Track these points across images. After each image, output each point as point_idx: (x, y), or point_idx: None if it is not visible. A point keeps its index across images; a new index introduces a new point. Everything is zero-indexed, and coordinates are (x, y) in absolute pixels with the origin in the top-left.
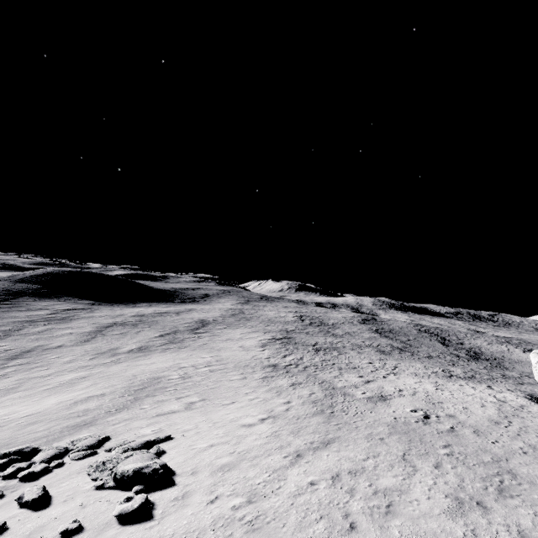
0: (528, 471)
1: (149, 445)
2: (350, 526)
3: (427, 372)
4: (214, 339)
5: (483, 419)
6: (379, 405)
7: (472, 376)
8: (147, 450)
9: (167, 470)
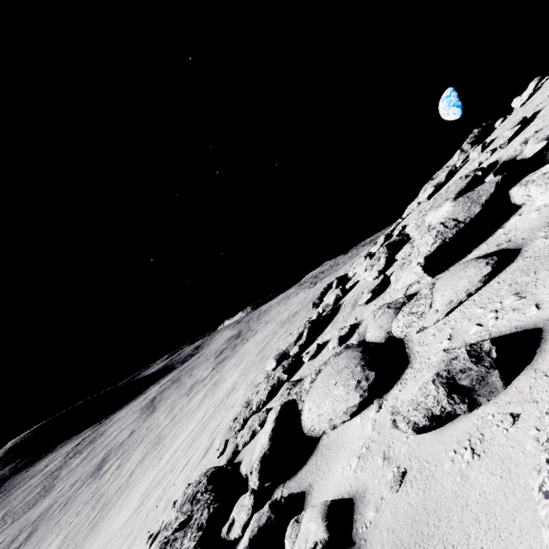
0: None
1: None
2: None
3: None
4: (267, 319)
5: None
6: None
7: None
8: None
9: None
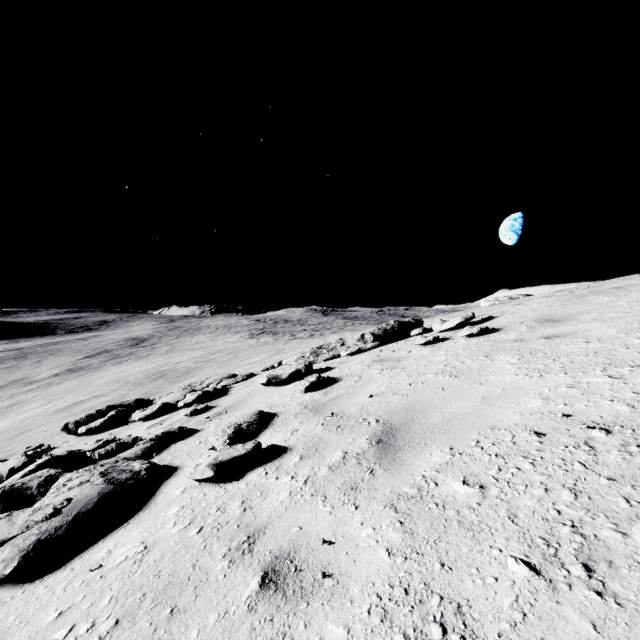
0: None
1: None
2: None
3: None
4: (178, 345)
5: None
6: None
7: None
8: None
9: None
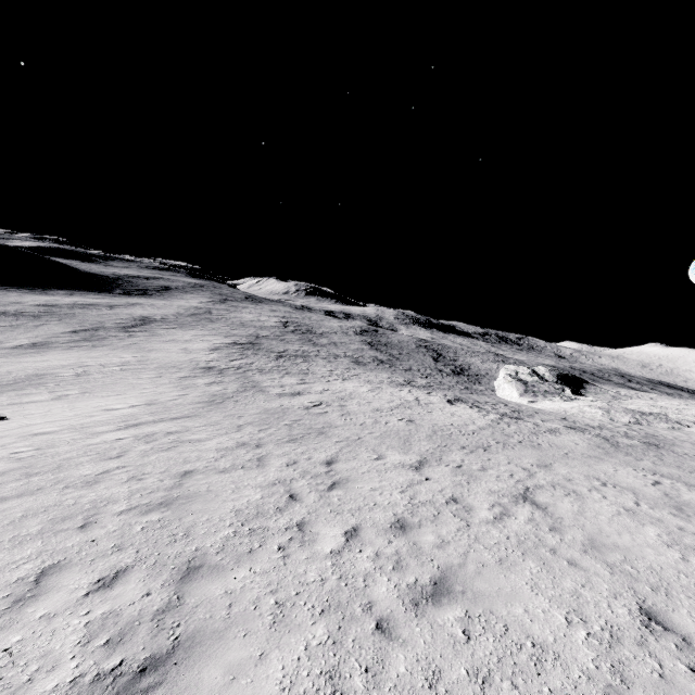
0: (340, 432)
1: None
2: (117, 457)
3: (384, 381)
4: (152, 339)
5: (371, 408)
6: (282, 398)
7: (431, 386)
8: None
9: None
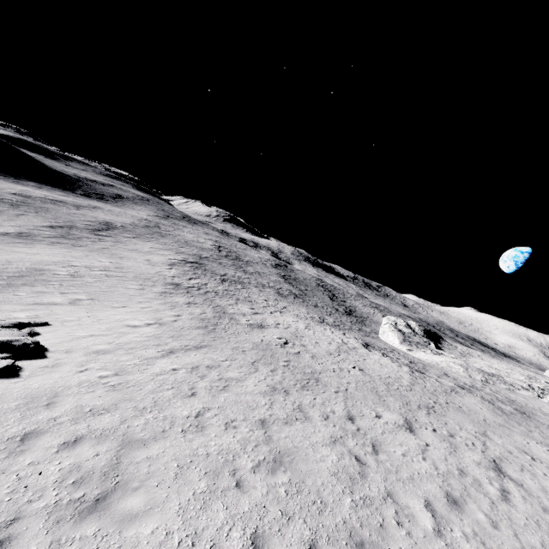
0: (328, 380)
1: (21, 327)
2: (192, 394)
3: (307, 316)
4: (119, 246)
5: (324, 350)
6: (255, 330)
7: (338, 325)
8: (19, 330)
9: (40, 347)
